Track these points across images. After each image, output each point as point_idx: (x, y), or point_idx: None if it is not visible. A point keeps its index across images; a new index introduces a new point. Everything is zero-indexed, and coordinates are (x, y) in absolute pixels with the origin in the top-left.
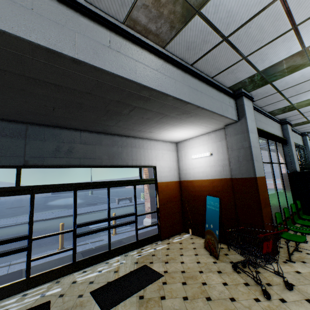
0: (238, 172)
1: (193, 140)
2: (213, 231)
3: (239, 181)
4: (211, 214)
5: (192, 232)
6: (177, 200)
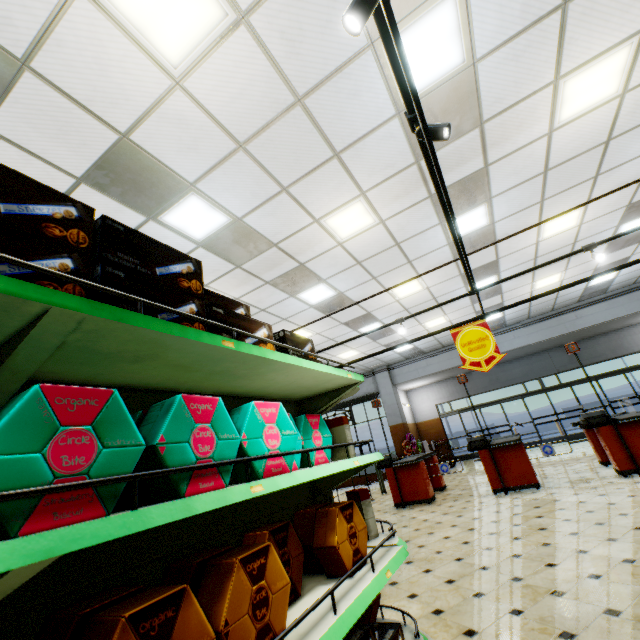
0: None
1: None
2: None
3: None
4: None
5: None
6: None
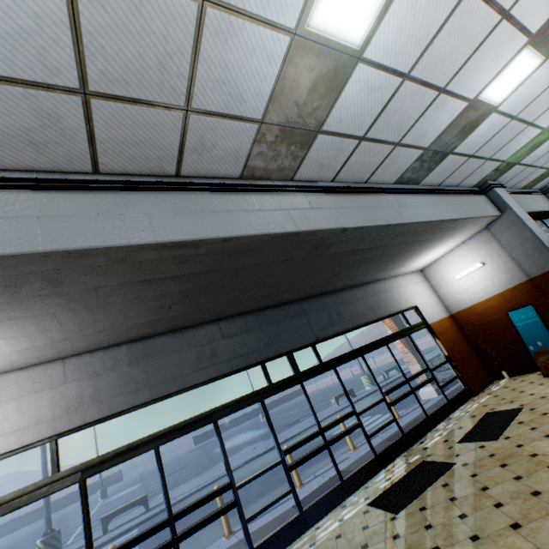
0: (535, 268)
1: (447, 257)
2: (546, 347)
3: (542, 278)
4: (530, 330)
5: (507, 374)
6: (462, 340)
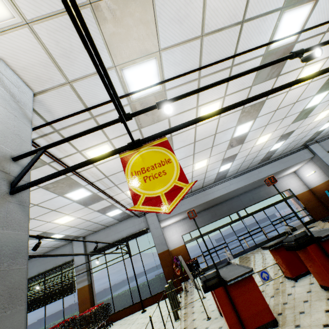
0: None
1: (302, 168)
2: None
3: None
4: None
5: None
6: (314, 200)
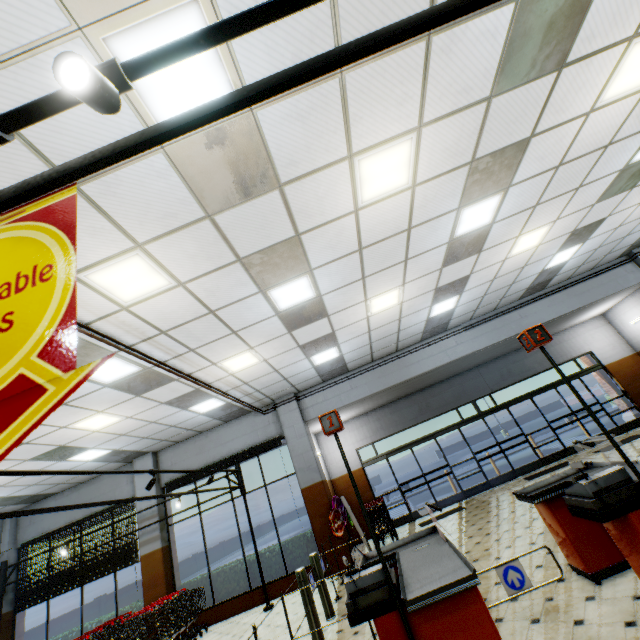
0: None
1: (620, 306)
2: None
3: None
4: None
5: None
6: None
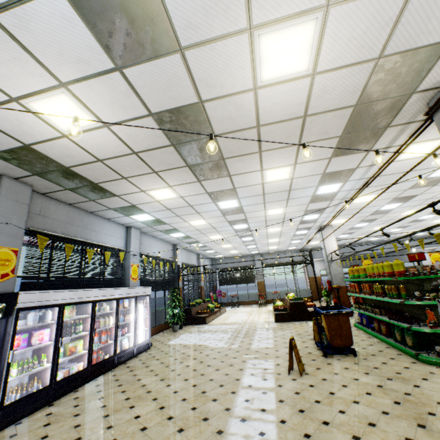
0: None
1: (439, 249)
2: None
3: None
4: None
5: None
6: None
